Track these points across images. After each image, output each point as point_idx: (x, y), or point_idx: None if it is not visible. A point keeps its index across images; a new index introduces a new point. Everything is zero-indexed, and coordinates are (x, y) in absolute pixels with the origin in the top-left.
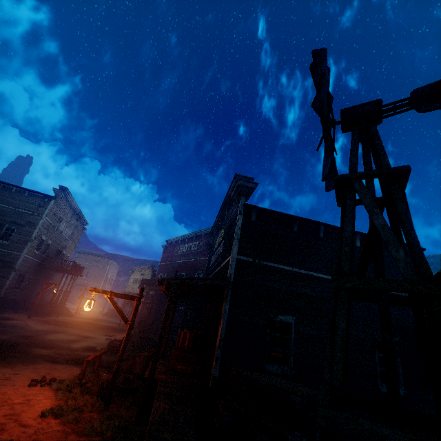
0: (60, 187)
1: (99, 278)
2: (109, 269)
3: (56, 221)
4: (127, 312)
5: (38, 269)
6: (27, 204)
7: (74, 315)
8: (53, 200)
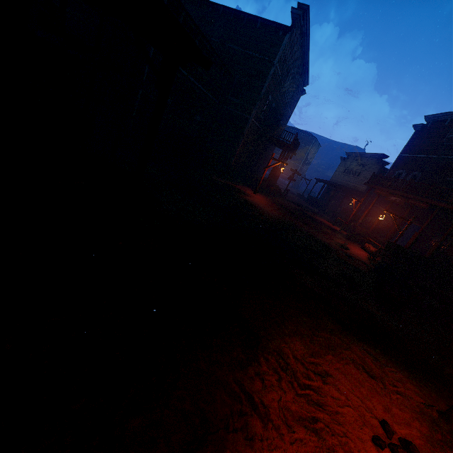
0: (298, 8)
1: (299, 157)
2: (310, 150)
3: (284, 73)
4: (329, 205)
5: (259, 139)
6: (257, 42)
7: (284, 197)
8: (288, 32)
